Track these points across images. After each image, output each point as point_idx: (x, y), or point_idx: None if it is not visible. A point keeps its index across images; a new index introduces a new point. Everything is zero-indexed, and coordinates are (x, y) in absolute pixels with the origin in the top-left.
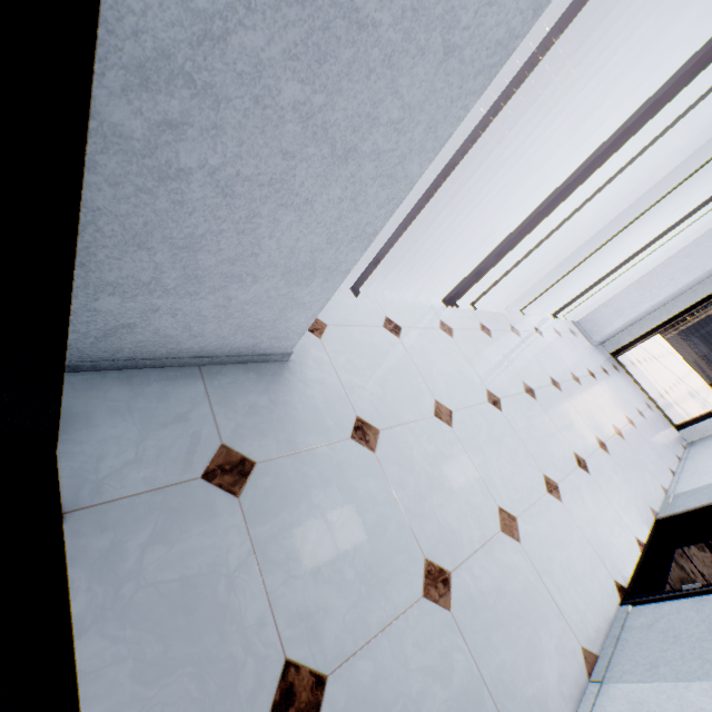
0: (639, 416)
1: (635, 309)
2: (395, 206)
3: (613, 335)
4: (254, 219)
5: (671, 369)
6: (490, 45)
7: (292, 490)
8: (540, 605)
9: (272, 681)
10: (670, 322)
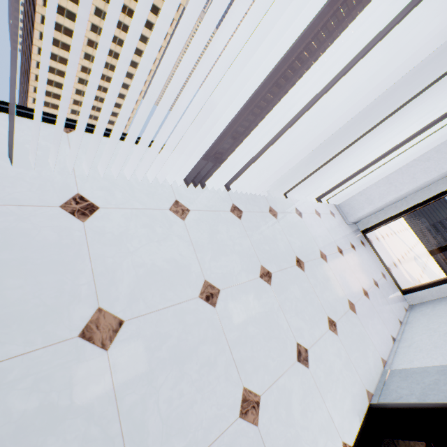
0: (374, 286)
1: (382, 200)
2: None
3: (364, 217)
4: None
5: (405, 241)
6: None
7: None
8: None
9: None
10: (408, 211)
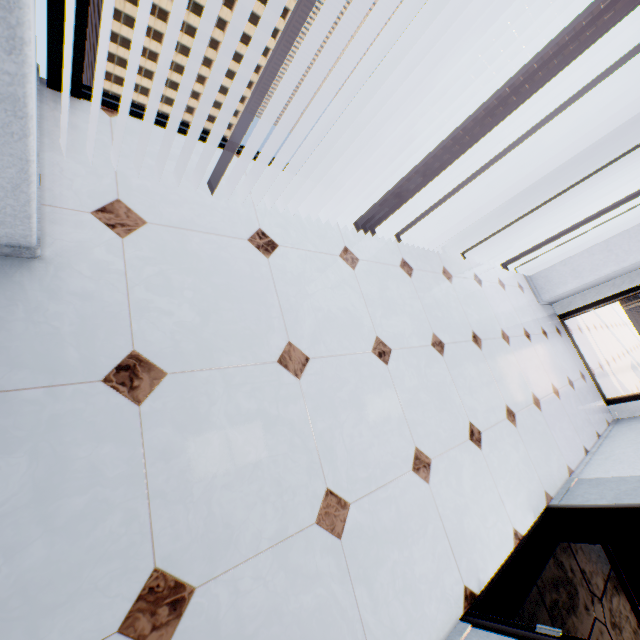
0: (567, 386)
1: (595, 273)
2: None
3: (565, 297)
4: None
5: (620, 340)
6: None
7: None
8: (335, 630)
9: None
10: (630, 292)
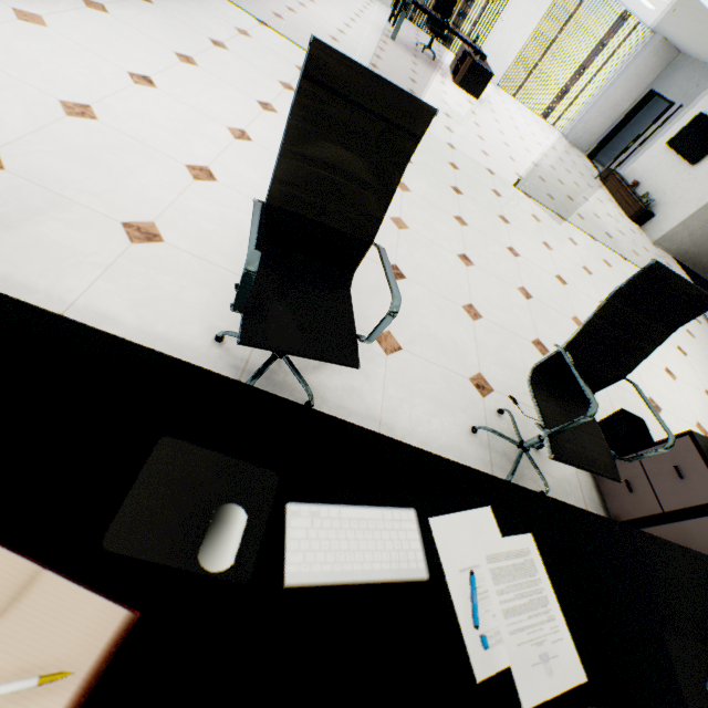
0: None
1: None
2: None
3: None
4: (620, 143)
5: None
6: None
7: None
8: None
9: None
10: None
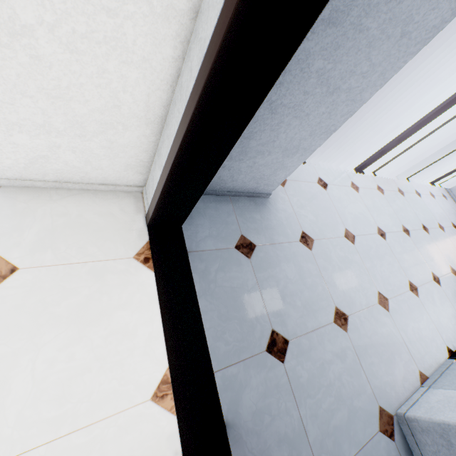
0: None
1: None
2: (350, 115)
3: None
4: (280, 124)
5: None
6: (428, 28)
7: (272, 260)
8: (396, 344)
9: (267, 335)
10: None
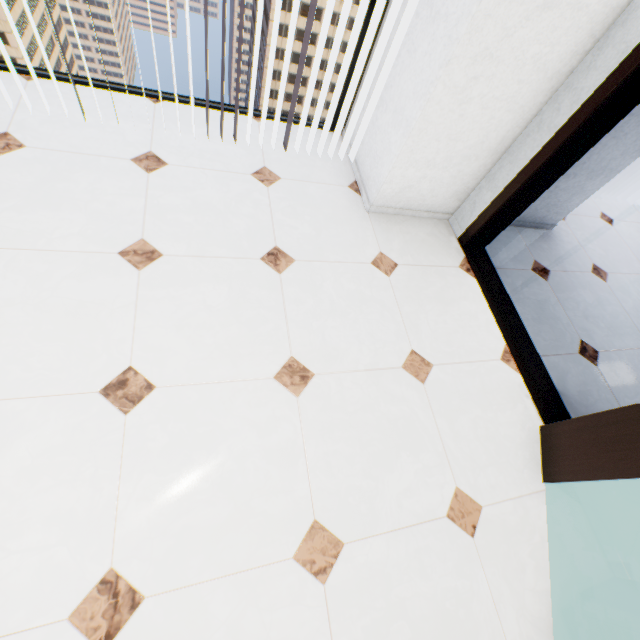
0: None
1: None
2: None
3: None
4: (596, 146)
5: None
6: None
7: (567, 285)
8: None
9: (576, 342)
10: None
